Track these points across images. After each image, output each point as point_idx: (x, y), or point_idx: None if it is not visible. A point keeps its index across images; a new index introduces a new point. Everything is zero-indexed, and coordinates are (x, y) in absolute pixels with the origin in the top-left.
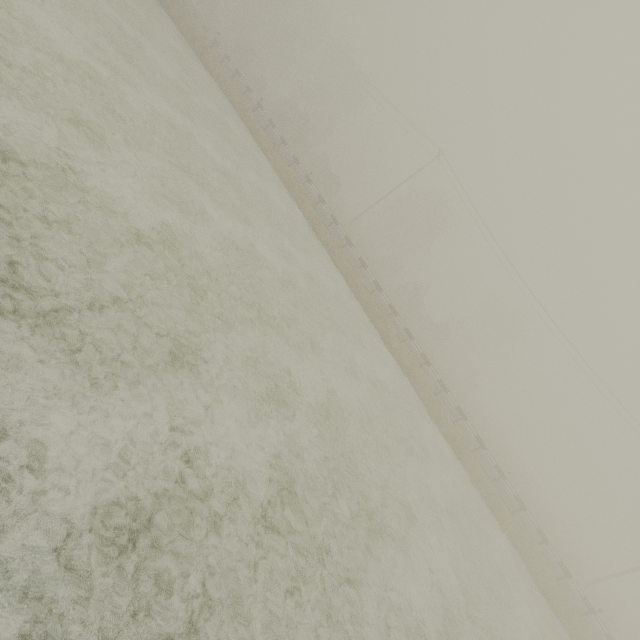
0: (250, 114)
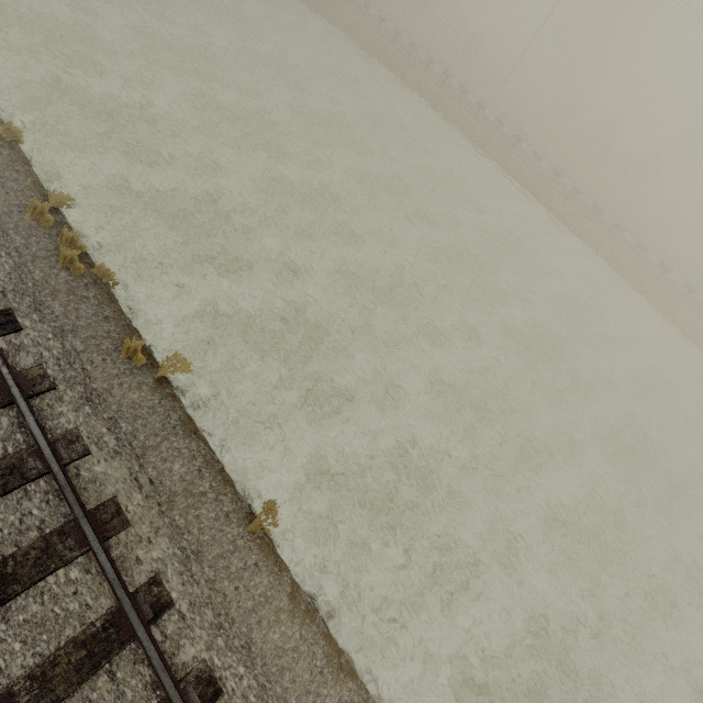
0: (379, 44)
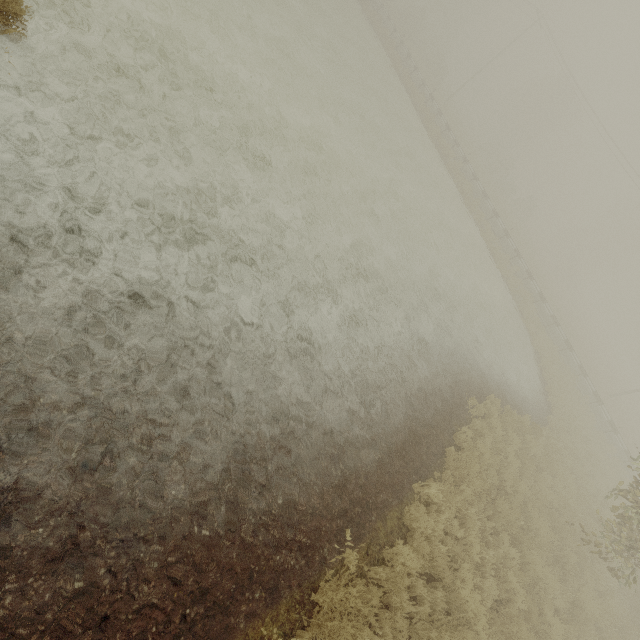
0: None
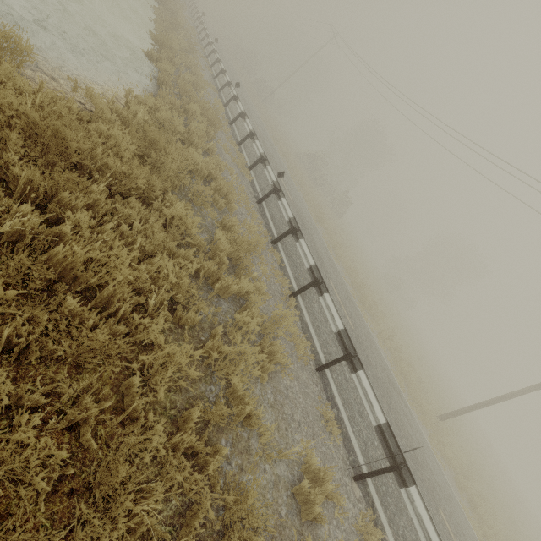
0: None
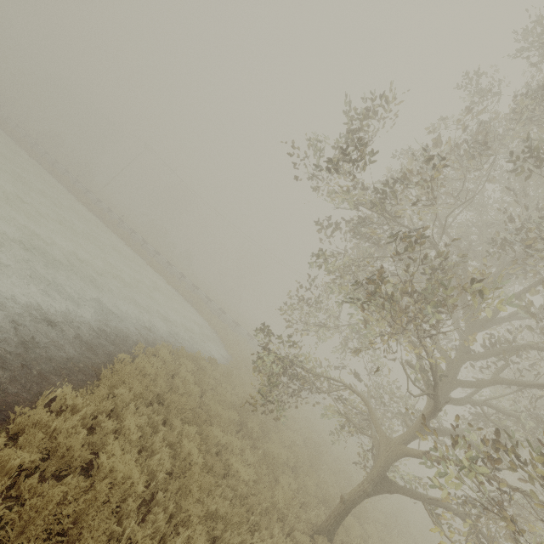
0: None
